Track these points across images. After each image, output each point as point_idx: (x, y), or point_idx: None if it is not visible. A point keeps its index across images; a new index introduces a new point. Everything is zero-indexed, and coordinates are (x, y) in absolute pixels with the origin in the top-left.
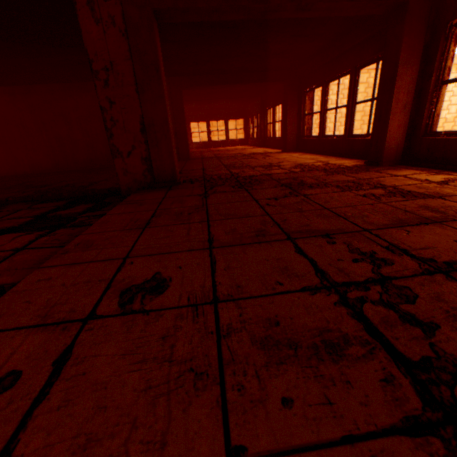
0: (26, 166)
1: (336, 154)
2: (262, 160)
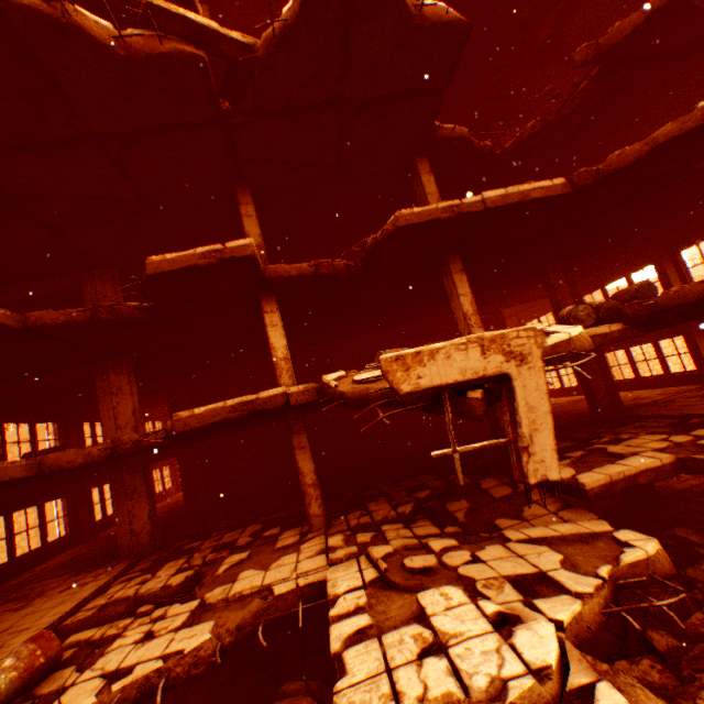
0: (424, 438)
1: (664, 386)
2: None
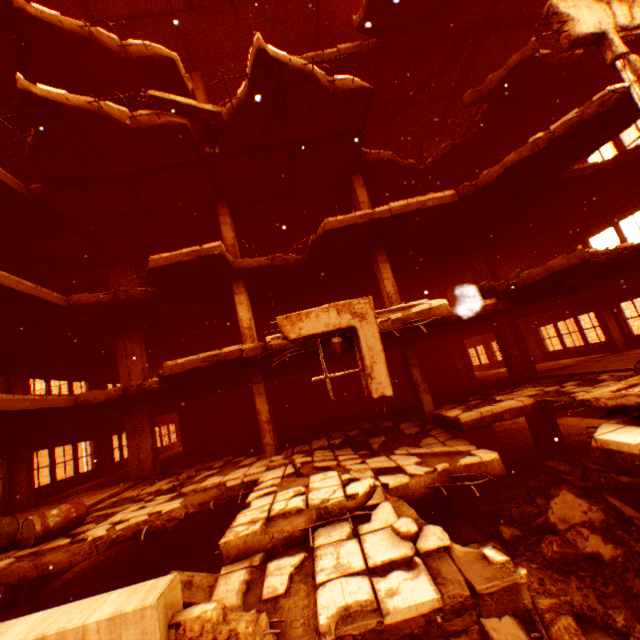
0: (378, 399)
1: (584, 355)
2: (539, 366)
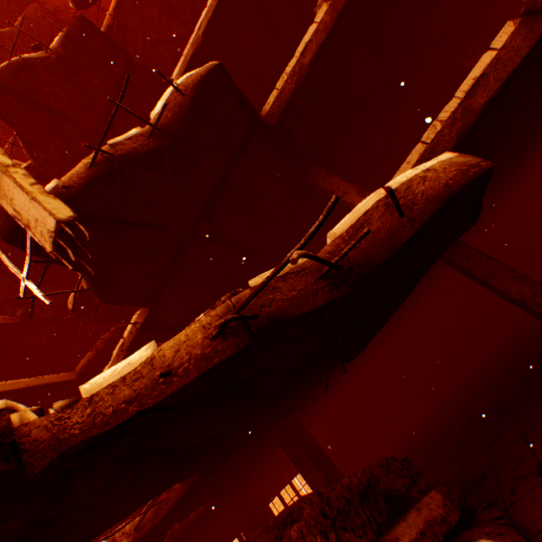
0: None
1: None
2: None
